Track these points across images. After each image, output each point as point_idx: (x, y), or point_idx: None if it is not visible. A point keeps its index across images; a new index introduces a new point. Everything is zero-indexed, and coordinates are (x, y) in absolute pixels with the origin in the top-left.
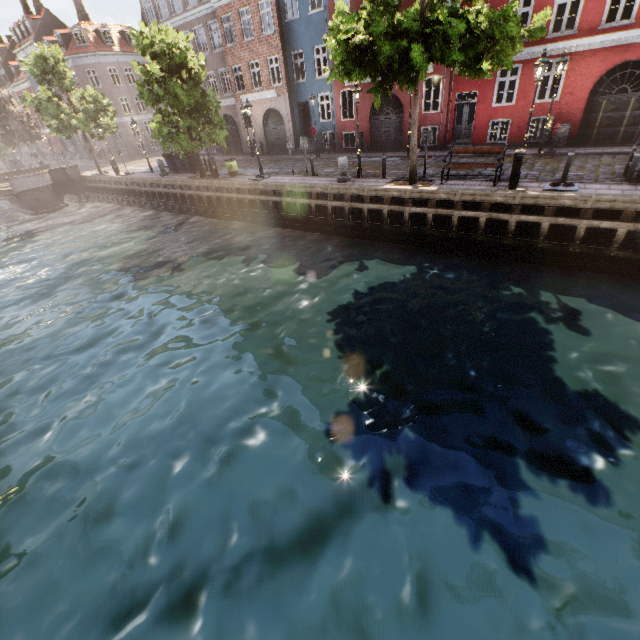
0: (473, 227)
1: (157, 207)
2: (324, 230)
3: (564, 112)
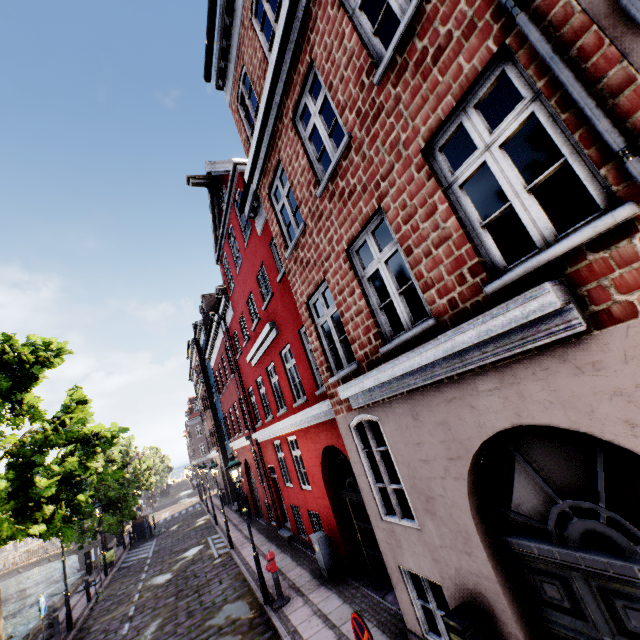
0: None
1: None
2: None
3: (322, 509)
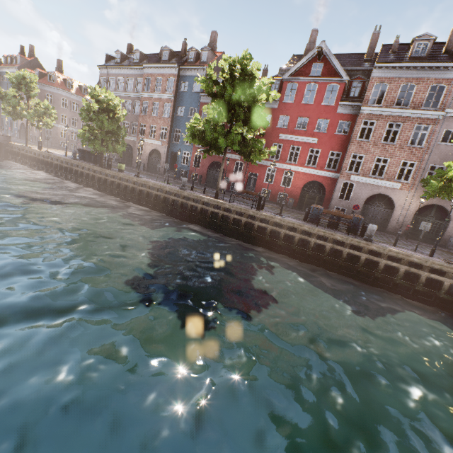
0: (240, 225)
1: (60, 175)
2: (165, 211)
3: (292, 193)
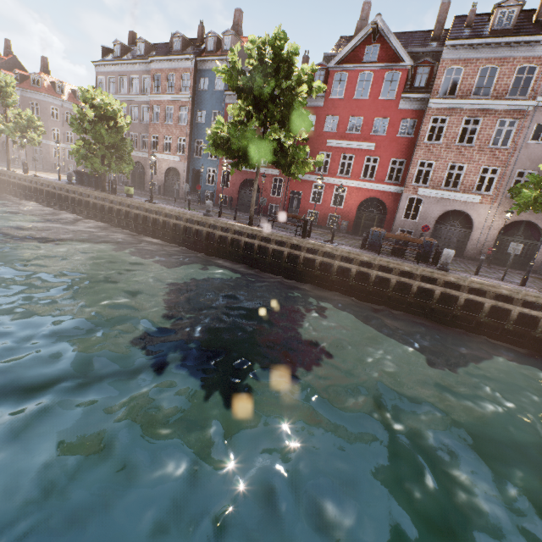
0: (281, 257)
1: (53, 205)
2: (187, 245)
3: (345, 215)
